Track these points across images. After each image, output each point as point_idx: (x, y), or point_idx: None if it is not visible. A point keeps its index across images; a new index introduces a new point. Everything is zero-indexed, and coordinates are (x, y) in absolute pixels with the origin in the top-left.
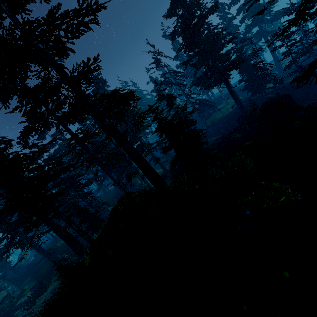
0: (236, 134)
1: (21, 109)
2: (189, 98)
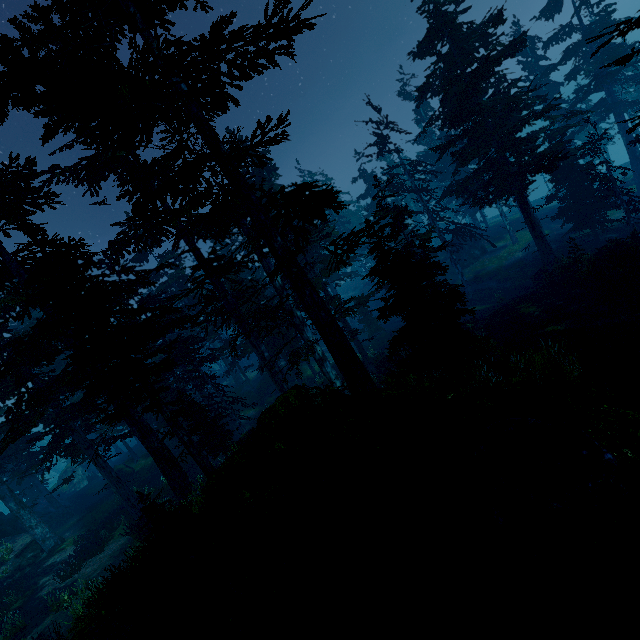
0: (527, 306)
1: (132, 198)
2: (435, 219)
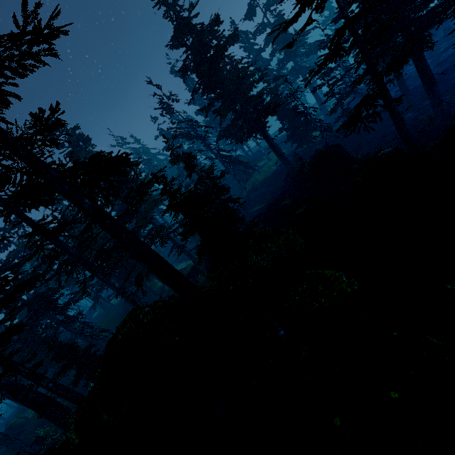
0: (284, 200)
1: None
2: (218, 155)
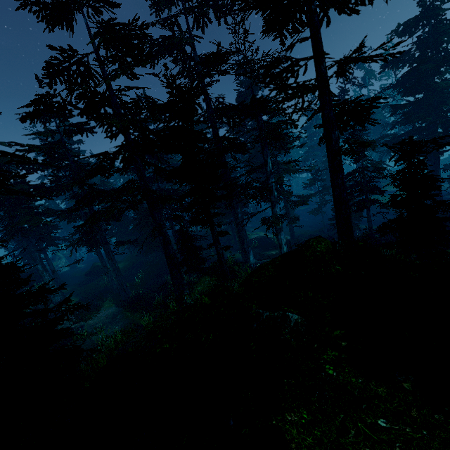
0: None
1: (267, 70)
2: None
